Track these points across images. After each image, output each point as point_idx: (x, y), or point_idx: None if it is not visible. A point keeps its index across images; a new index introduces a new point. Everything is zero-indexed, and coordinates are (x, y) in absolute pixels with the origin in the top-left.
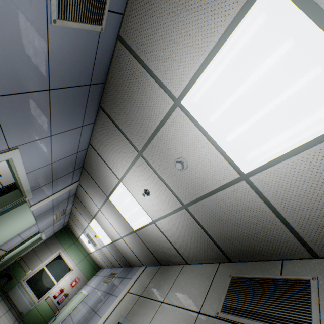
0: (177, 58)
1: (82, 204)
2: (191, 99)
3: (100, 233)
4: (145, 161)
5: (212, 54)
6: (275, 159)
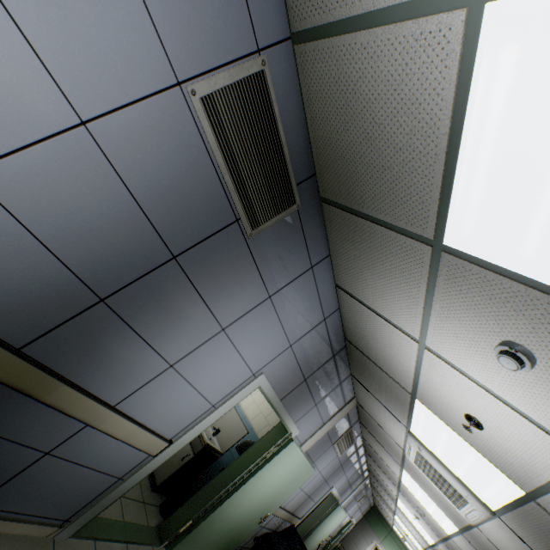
0: (389, 464)
1: (379, 494)
2: (404, 482)
3: (408, 533)
4: (403, 495)
5: (401, 473)
6: (452, 533)
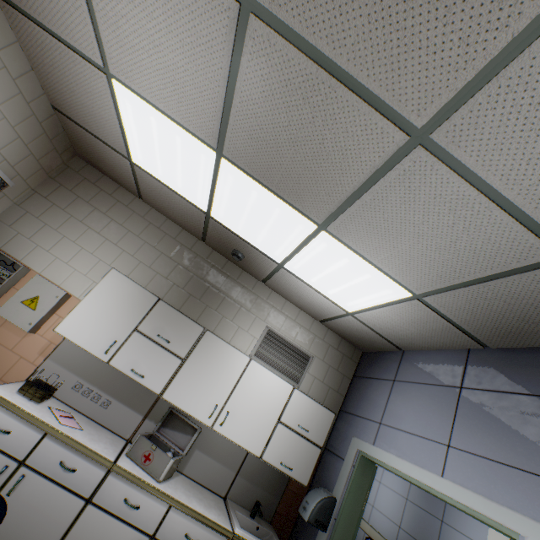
0: None
1: None
2: None
3: None
4: None
5: None
6: None
